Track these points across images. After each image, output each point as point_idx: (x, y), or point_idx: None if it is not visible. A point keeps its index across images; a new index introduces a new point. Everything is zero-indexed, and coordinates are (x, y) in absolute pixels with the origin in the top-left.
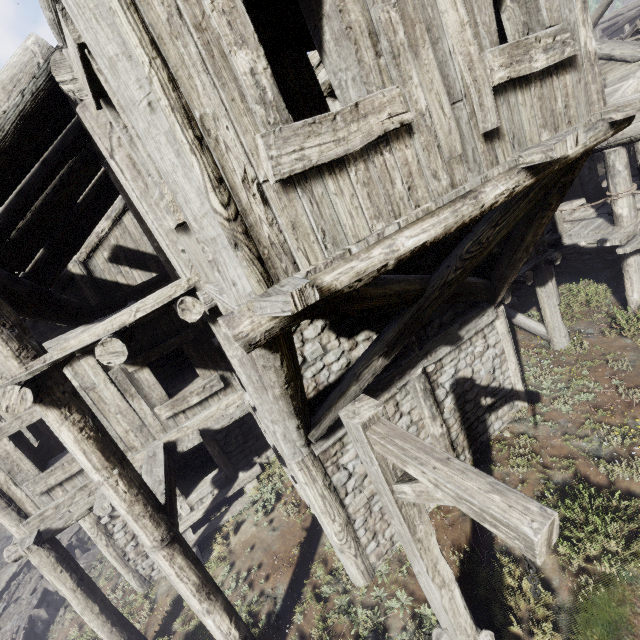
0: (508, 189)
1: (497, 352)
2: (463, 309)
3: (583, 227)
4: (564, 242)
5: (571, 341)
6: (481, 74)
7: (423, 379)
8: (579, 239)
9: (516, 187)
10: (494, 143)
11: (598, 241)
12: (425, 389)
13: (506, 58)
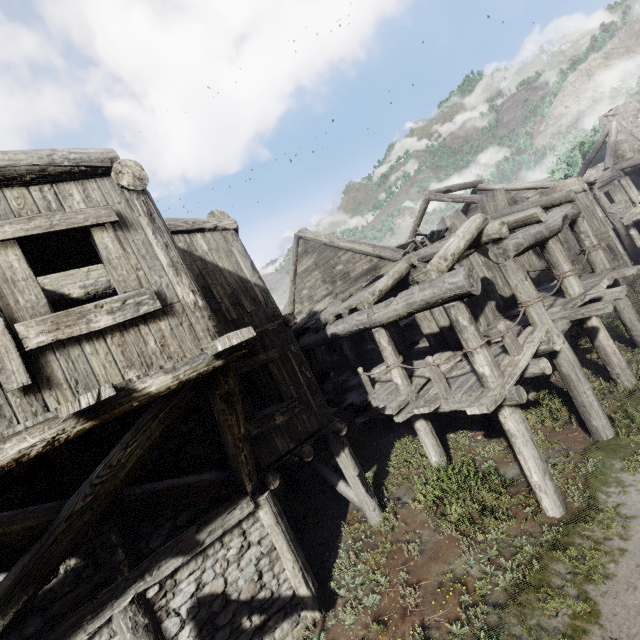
0: (44, 439)
1: (262, 550)
2: (209, 504)
3: (384, 390)
4: (372, 404)
5: (384, 514)
6: (5, 344)
7: (131, 612)
8: (380, 402)
9: (58, 435)
10: (42, 394)
11: (381, 409)
12: (135, 626)
13: (49, 325)
